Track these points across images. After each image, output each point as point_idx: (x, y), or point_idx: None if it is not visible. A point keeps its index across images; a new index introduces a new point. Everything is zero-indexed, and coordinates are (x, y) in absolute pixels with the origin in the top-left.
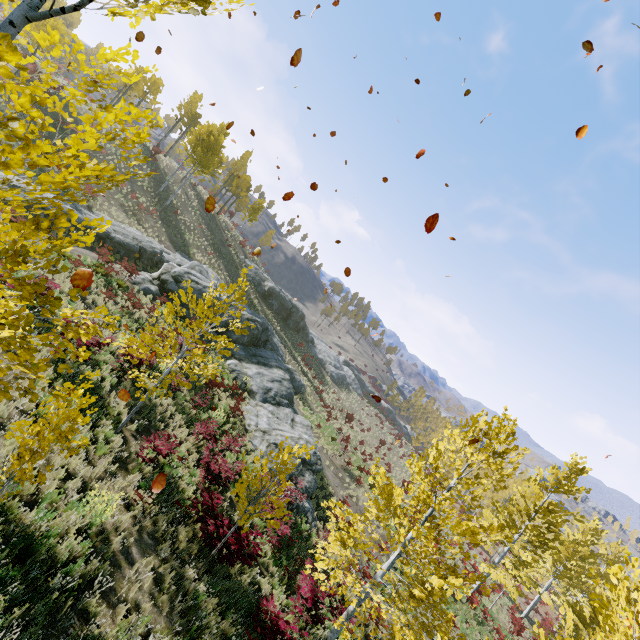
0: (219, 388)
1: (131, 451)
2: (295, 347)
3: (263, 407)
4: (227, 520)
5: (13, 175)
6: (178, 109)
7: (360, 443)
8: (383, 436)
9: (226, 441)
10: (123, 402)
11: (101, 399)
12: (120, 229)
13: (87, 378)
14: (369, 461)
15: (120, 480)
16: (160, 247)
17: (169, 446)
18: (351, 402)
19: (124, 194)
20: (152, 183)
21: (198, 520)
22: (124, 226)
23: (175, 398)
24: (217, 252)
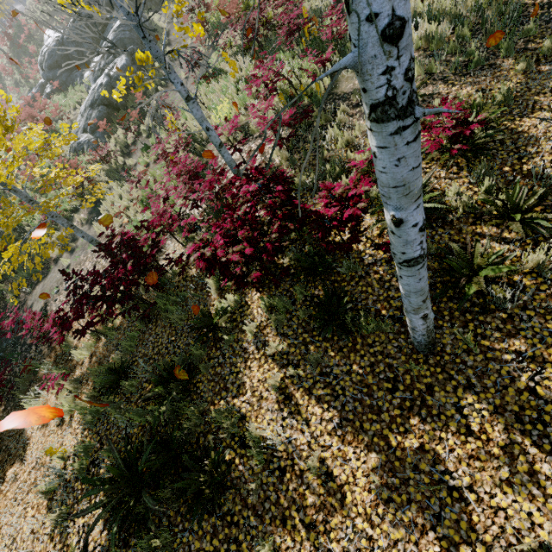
0: None
1: None
2: None
3: None
4: None
5: None
6: None
7: None
8: None
9: None
10: None
11: None
12: None
13: None
14: None
15: None
16: None
17: None
18: None
19: None
20: None
21: None
22: None
23: None
24: None
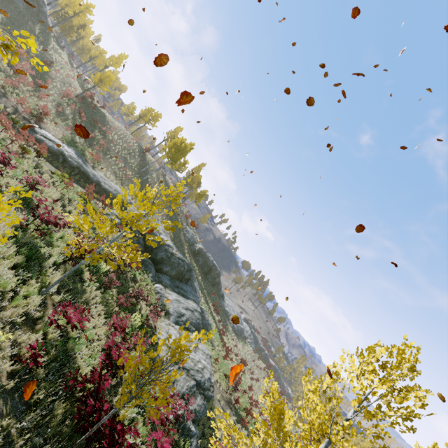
0: (142, 298)
1: (45, 316)
2: (209, 295)
3: (174, 327)
4: (108, 405)
5: (53, 136)
6: (167, 133)
7: (249, 388)
8: (268, 390)
9: (134, 338)
10: (58, 278)
11: (40, 268)
12: (108, 183)
13: (37, 251)
14: (254, 408)
15: (19, 332)
16: (131, 201)
17: (80, 318)
18: (245, 352)
19: (119, 167)
20: (138, 166)
21: (80, 400)
22: (112, 183)
23: (104, 294)
24: (169, 216)
